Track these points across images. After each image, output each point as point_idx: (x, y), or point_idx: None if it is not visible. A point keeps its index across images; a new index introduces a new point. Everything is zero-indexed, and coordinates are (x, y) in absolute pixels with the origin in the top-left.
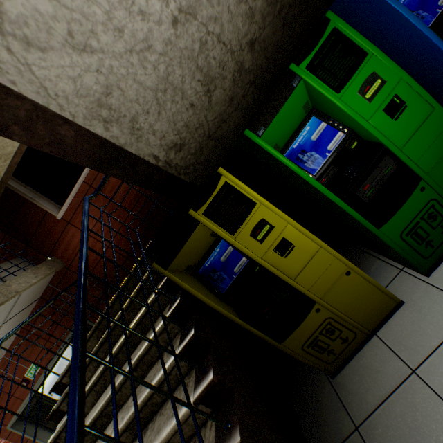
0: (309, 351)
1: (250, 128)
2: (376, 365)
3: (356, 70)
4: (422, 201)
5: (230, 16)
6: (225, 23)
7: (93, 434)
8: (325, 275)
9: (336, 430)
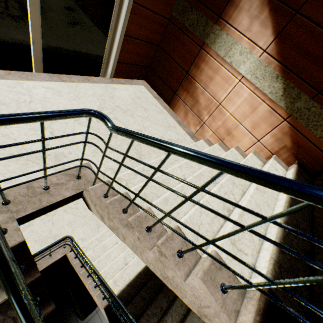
0: None
1: None
2: None
3: None
4: None
5: None
6: None
7: None
8: None
9: None
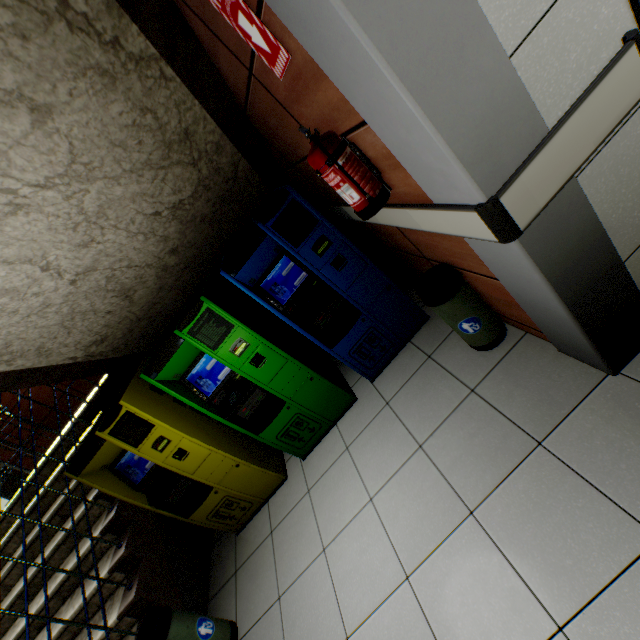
0: (214, 519)
1: (146, 373)
2: (260, 526)
3: (227, 336)
4: (290, 415)
5: (139, 250)
6: (134, 256)
7: (8, 613)
8: (219, 468)
9: (227, 573)
